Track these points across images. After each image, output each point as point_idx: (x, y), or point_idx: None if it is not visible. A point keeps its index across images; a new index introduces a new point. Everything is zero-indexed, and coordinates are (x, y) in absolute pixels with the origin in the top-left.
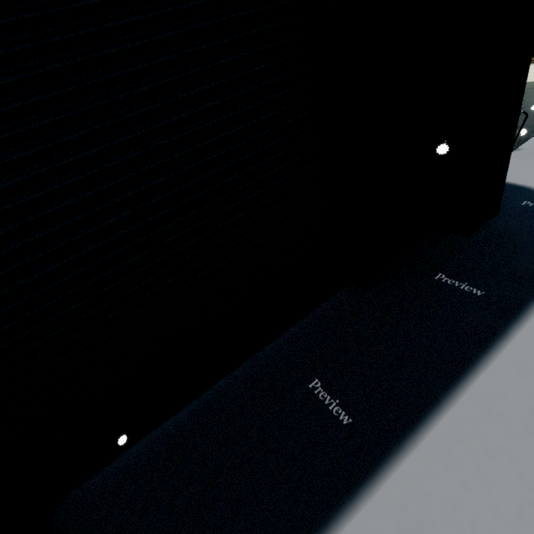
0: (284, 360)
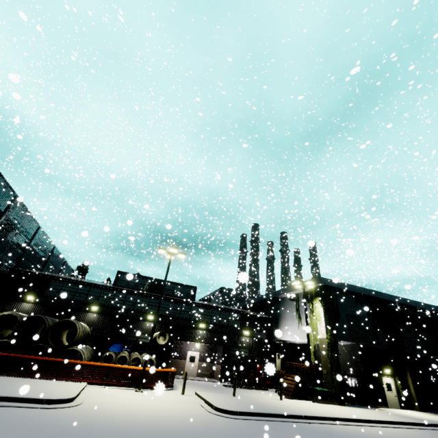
0: None
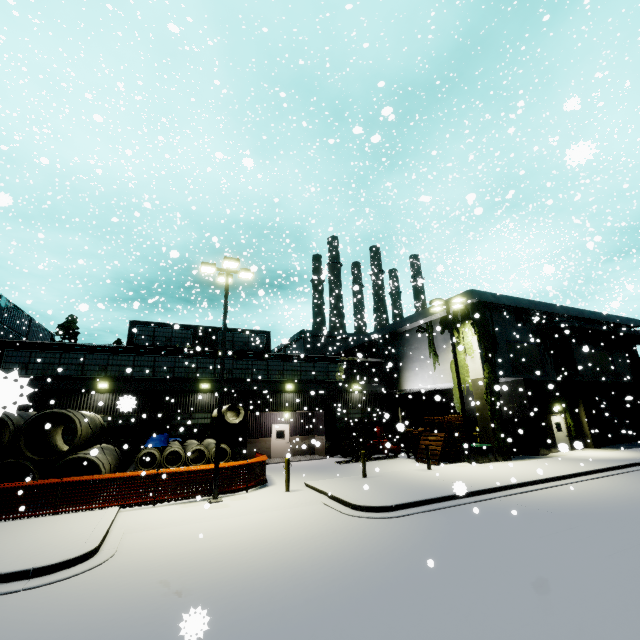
0: (632, 443)
